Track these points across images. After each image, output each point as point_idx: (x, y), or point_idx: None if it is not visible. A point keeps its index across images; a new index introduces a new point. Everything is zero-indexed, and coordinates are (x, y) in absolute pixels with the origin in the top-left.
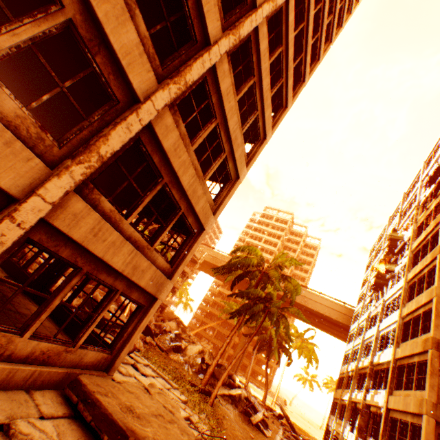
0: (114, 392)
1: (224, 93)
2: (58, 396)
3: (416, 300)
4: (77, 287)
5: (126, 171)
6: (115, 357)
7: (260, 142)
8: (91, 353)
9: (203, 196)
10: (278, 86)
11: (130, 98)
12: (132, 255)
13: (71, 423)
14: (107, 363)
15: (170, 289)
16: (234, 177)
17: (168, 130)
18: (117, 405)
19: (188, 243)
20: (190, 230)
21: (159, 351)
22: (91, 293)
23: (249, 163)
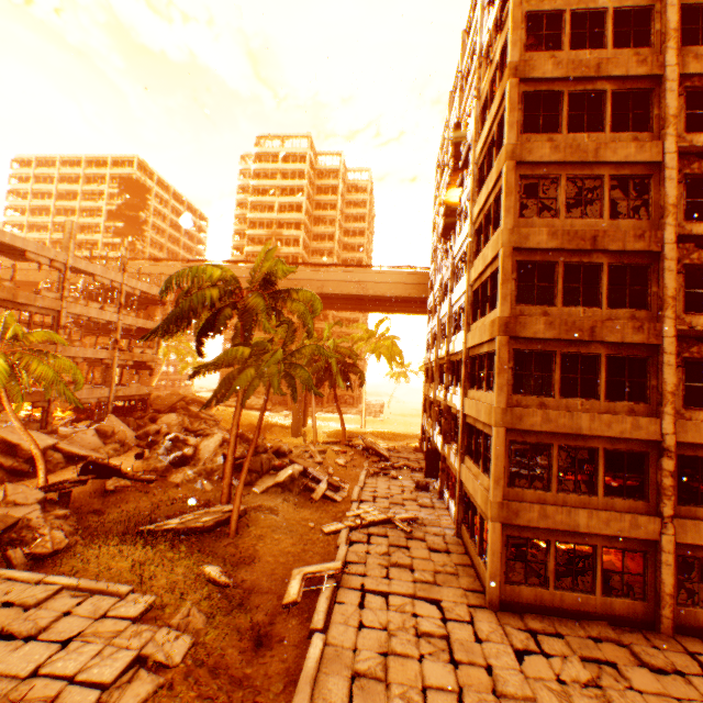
0: None
1: None
2: None
3: (483, 257)
4: None
5: None
6: None
7: None
8: None
9: None
10: None
11: None
12: None
13: None
14: None
15: None
16: None
17: None
18: None
19: None
20: None
21: (143, 488)
22: None
23: None
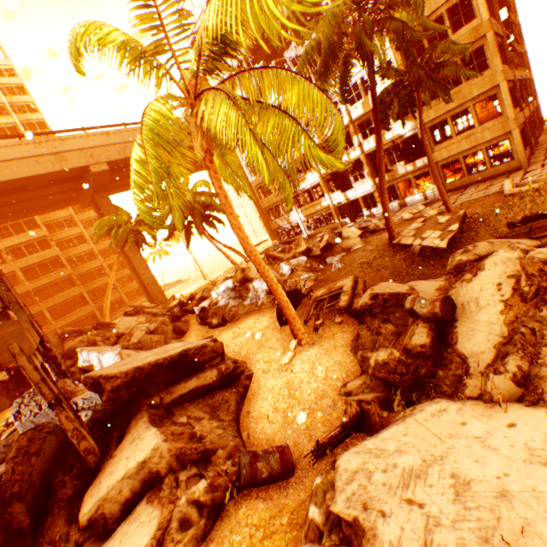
0: None
1: None
2: None
3: (431, 3)
4: None
5: None
6: None
7: None
8: None
9: None
10: None
11: None
12: None
13: None
14: None
15: None
16: None
17: None
18: None
19: None
20: None
21: None
22: None
23: None
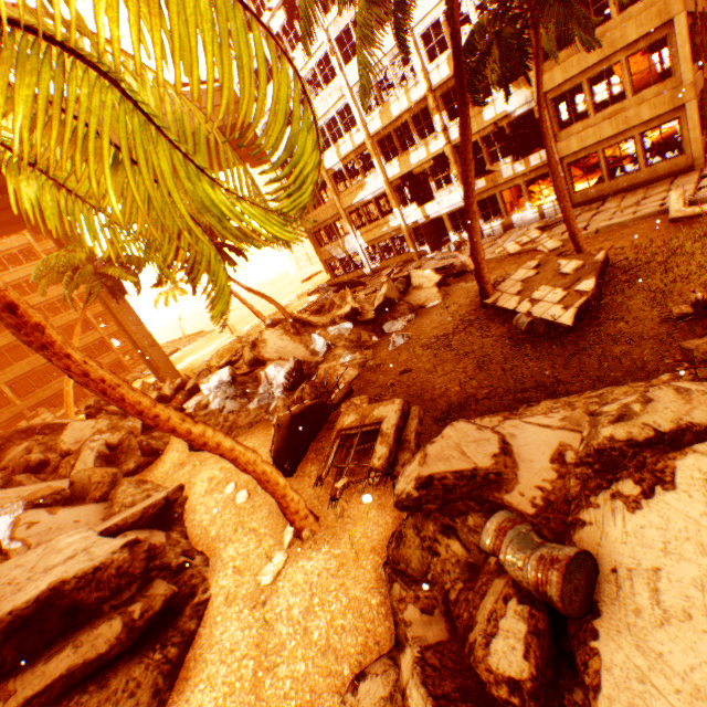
0: None
1: None
2: None
3: None
4: None
5: None
6: None
7: None
8: None
9: None
10: None
11: None
12: None
13: None
14: None
15: None
16: None
17: None
18: None
19: None
20: None
21: (371, 394)
22: None
23: None
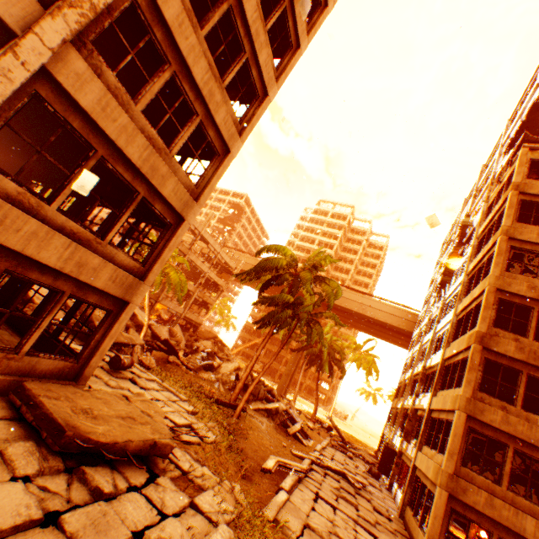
0: (71, 397)
1: (173, 24)
2: (1, 402)
3: (471, 294)
4: (43, 299)
5: (29, 140)
6: (84, 367)
7: (260, 101)
8: (46, 361)
9: (172, 176)
10: (277, 13)
11: (1, 31)
12: (71, 250)
13: (10, 424)
14: (75, 372)
15: (146, 292)
16: (223, 151)
17: (83, 80)
18: (68, 407)
19: (164, 237)
20: (164, 221)
21: (185, 370)
22: (25, 295)
23: (244, 131)
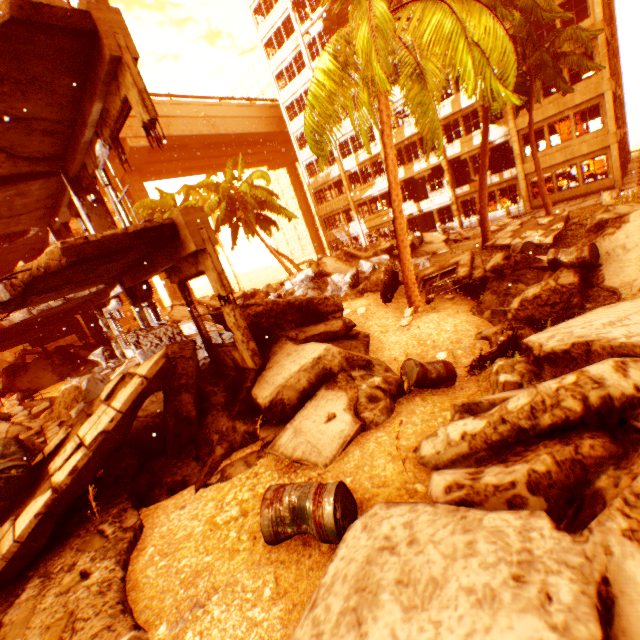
0: None
1: None
2: None
3: None
4: None
5: None
6: None
7: None
8: None
9: None
10: None
11: None
12: None
13: None
14: None
15: None
16: None
17: None
18: None
19: None
20: None
21: None
22: None
23: None
